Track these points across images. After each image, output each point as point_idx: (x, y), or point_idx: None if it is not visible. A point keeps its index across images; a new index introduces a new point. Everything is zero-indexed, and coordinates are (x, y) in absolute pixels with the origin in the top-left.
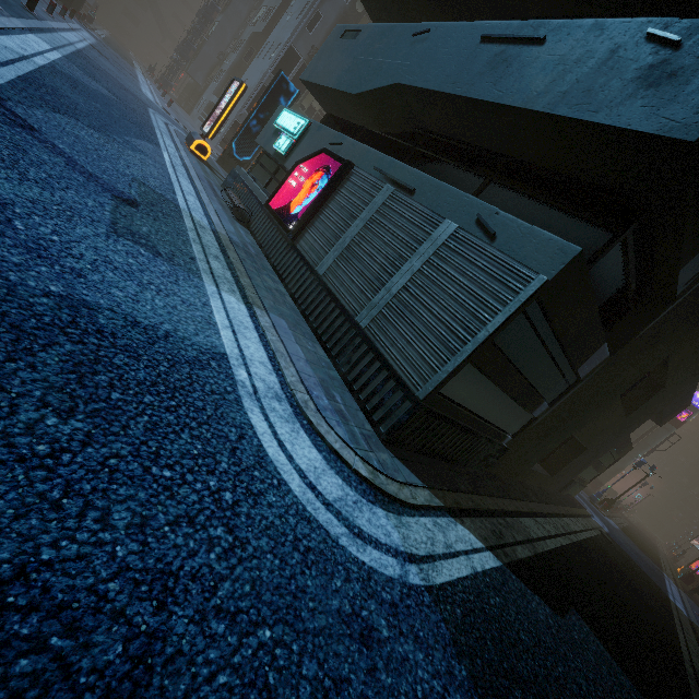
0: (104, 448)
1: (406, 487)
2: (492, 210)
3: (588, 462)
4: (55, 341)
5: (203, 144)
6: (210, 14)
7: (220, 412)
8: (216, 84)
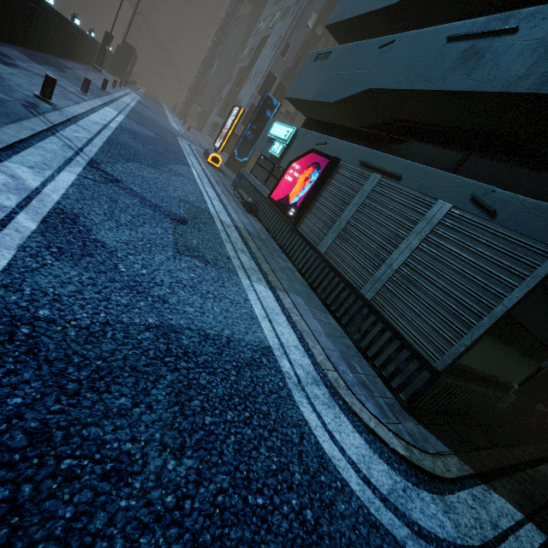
0: (211, 484)
1: (438, 458)
2: (486, 188)
3: None
4: (159, 374)
5: (216, 156)
6: (210, 61)
7: (280, 413)
8: (218, 108)
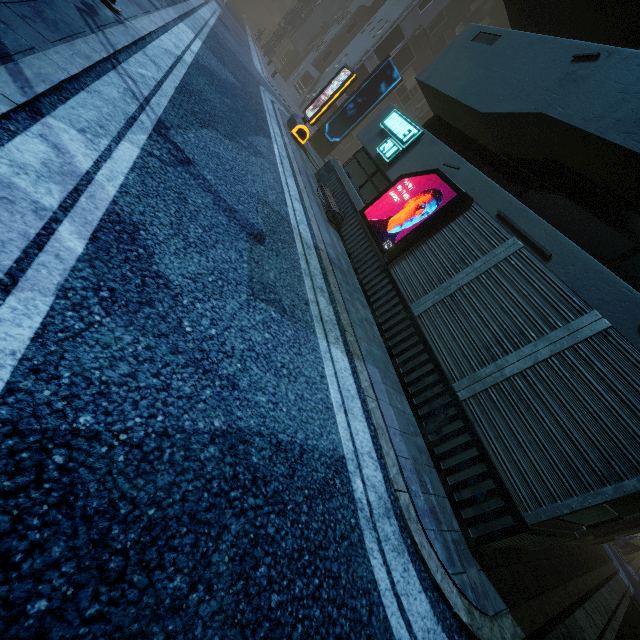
0: None
1: (495, 621)
2: None
3: (638, 529)
4: (223, 523)
5: (304, 129)
6: None
7: (350, 572)
8: (316, 54)
